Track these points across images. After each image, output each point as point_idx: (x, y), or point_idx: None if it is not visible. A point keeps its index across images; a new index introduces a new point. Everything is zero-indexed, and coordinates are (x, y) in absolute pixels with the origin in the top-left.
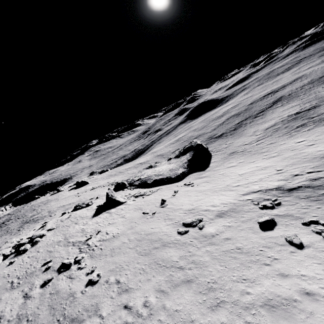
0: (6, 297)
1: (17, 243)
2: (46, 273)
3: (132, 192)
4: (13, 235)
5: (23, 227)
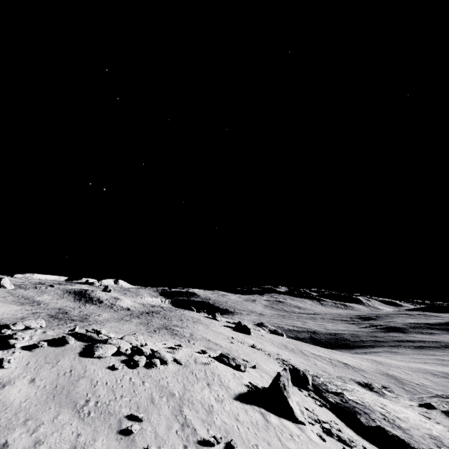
0: (61, 421)
1: (139, 346)
2: (119, 439)
3: (319, 410)
4: (147, 332)
5: (160, 330)
